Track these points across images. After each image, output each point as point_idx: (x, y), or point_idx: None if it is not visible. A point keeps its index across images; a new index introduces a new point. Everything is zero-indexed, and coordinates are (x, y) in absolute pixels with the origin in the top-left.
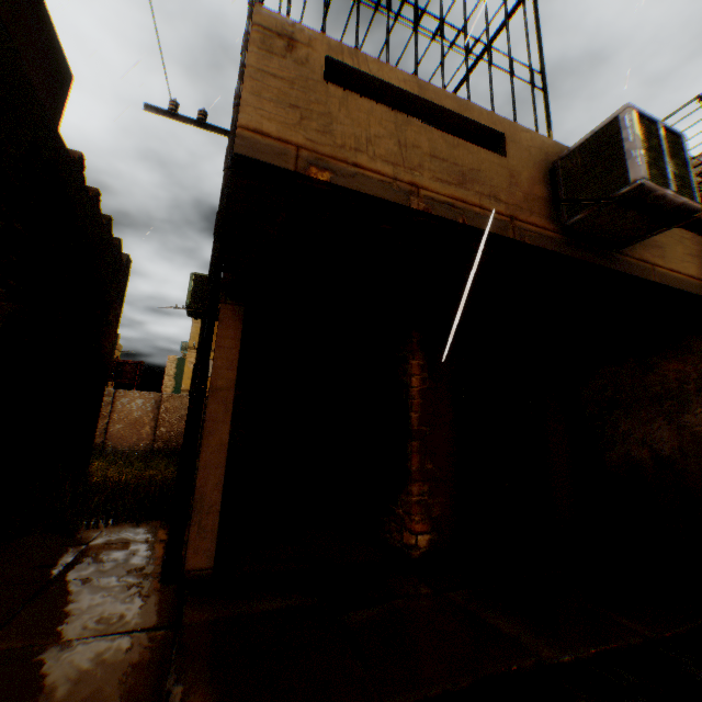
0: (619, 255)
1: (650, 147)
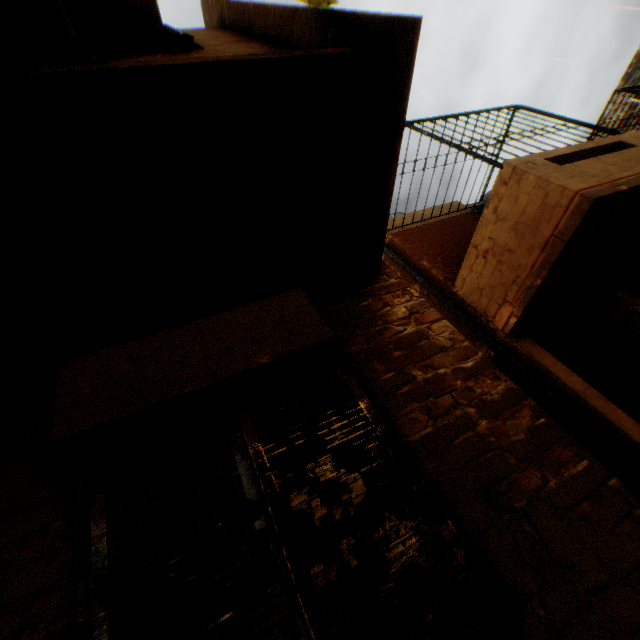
0: None
1: None
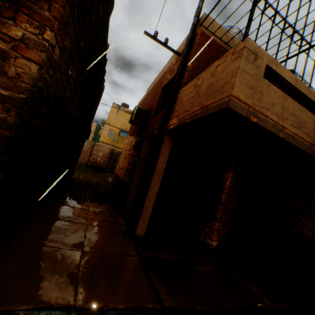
0: None
1: None
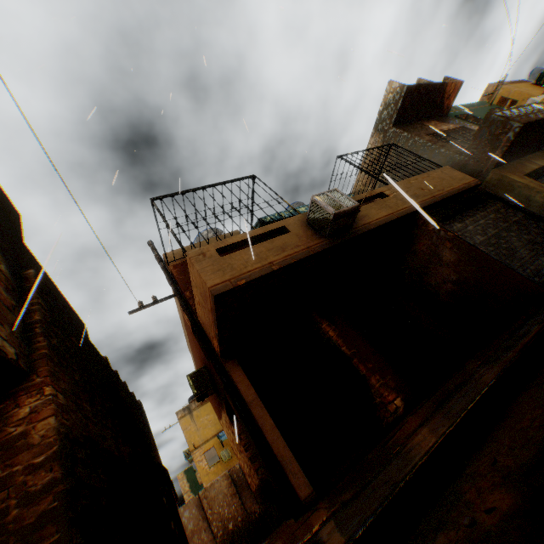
0: (354, 229)
1: (329, 201)
